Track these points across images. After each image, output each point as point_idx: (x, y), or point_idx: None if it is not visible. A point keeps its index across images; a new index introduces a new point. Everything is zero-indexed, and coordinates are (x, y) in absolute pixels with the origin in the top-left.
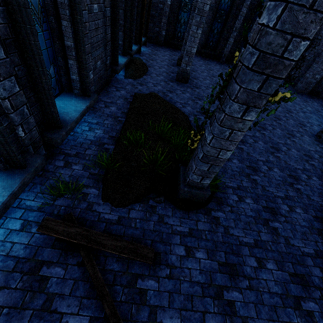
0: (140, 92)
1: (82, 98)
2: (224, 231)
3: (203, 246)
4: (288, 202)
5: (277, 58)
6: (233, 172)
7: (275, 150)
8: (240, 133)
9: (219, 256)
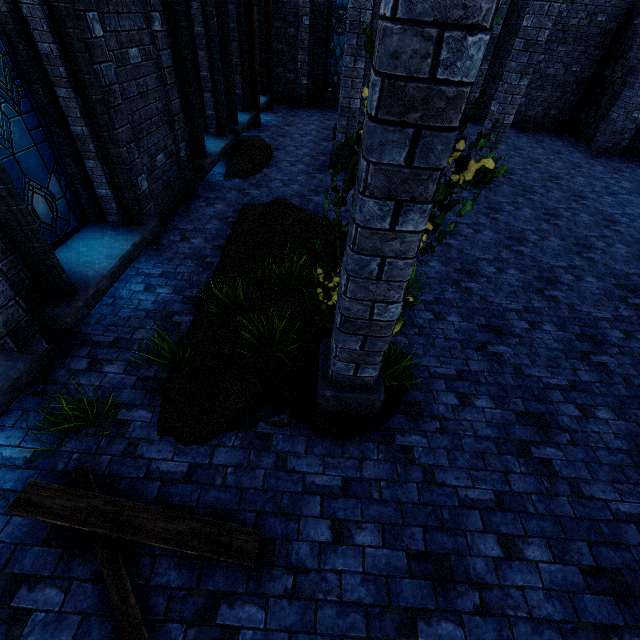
0: (255, 201)
1: (126, 230)
2: (423, 479)
3: (372, 516)
4: (579, 396)
5: (425, 84)
6: (449, 343)
7: (547, 284)
8: (404, 263)
9: (411, 538)
